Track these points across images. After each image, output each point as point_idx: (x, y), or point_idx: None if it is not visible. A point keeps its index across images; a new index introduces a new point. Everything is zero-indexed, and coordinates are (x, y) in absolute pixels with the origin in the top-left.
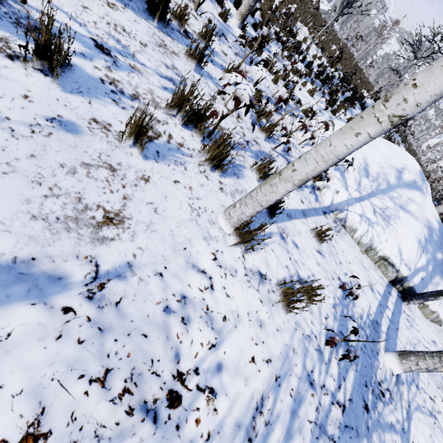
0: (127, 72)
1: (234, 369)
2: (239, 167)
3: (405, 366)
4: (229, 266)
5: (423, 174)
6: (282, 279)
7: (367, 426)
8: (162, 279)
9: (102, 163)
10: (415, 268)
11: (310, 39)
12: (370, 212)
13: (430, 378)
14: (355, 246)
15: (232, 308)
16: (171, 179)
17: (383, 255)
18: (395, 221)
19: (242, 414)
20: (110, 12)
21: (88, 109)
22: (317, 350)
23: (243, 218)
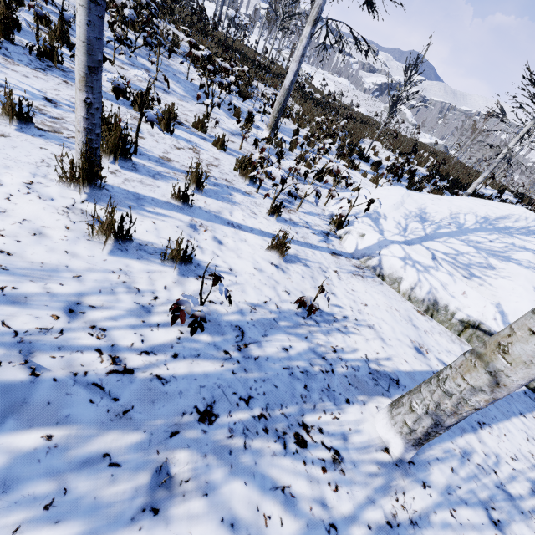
0: (64, 111)
1: None
2: (168, 177)
3: (399, 422)
4: (45, 194)
5: None
6: (144, 241)
7: (174, 429)
8: None
9: None
10: None
11: (382, 148)
12: (421, 255)
13: None
14: (401, 301)
15: (3, 206)
16: (38, 146)
17: (466, 318)
18: (484, 271)
19: None
20: None
21: None
22: (140, 305)
23: (78, 157)
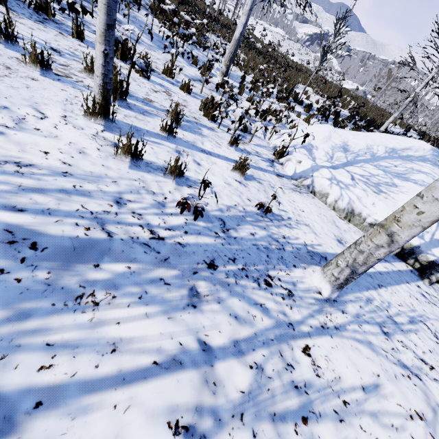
0: (68, 60)
1: (17, 142)
2: (153, 114)
3: (329, 275)
4: (77, 125)
5: (438, 152)
6: (149, 161)
7: (195, 270)
8: None
9: (3, 65)
10: (434, 238)
11: (313, 93)
12: (343, 176)
13: None
14: (328, 210)
15: (54, 132)
16: (60, 88)
17: (374, 221)
18: (389, 188)
19: None
20: (77, 47)
21: (17, 55)
22: (157, 202)
23: (96, 97)
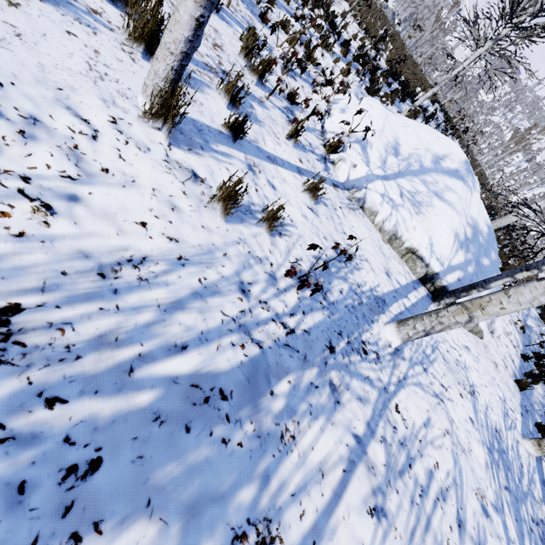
0: None
1: (103, 214)
2: (198, 81)
3: (403, 333)
4: (138, 140)
5: (469, 165)
6: None
7: (325, 361)
8: (0, 88)
9: None
10: (450, 265)
11: (351, 16)
12: (395, 193)
13: (449, 372)
14: (375, 232)
15: (126, 171)
16: (62, 27)
17: (410, 246)
18: (428, 209)
19: (98, 251)
20: None
21: None
22: (268, 274)
23: (158, 83)
